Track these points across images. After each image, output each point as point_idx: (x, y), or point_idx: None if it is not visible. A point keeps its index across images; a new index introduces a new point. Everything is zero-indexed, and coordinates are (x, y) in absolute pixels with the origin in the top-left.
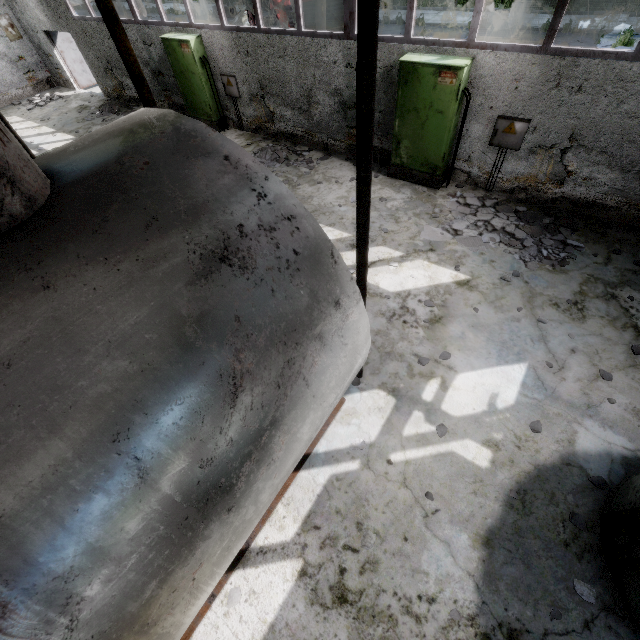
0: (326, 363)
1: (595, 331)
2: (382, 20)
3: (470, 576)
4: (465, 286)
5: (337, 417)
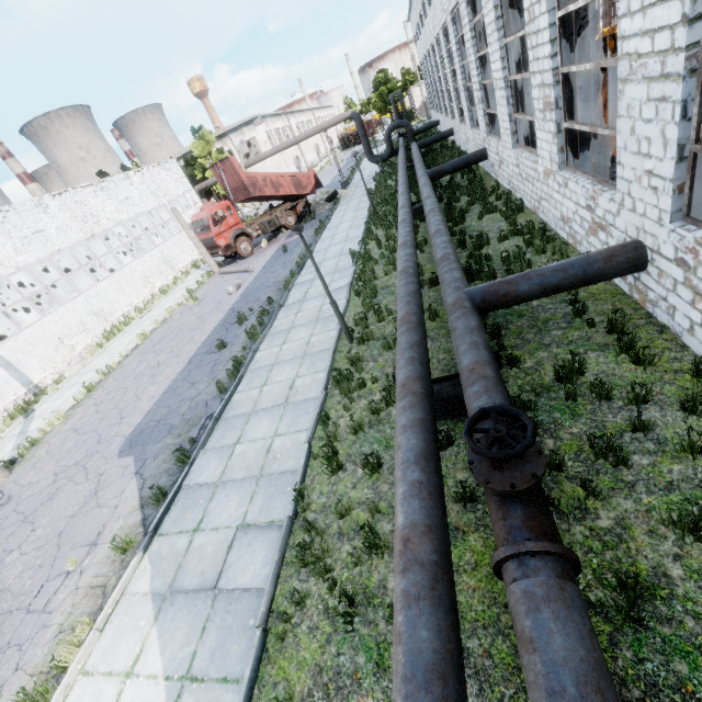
0: None
1: None
2: (326, 222)
3: None
4: None
5: None
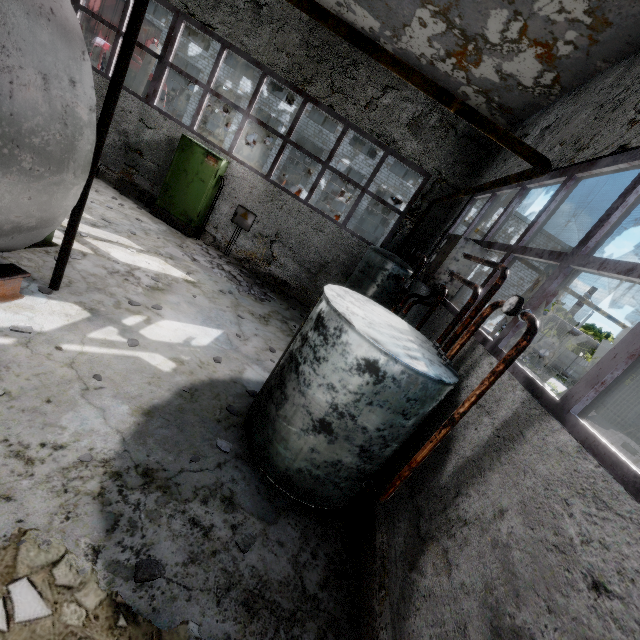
0: (40, 108)
1: (272, 331)
2: None
3: (119, 433)
4: (191, 283)
5: (2, 305)
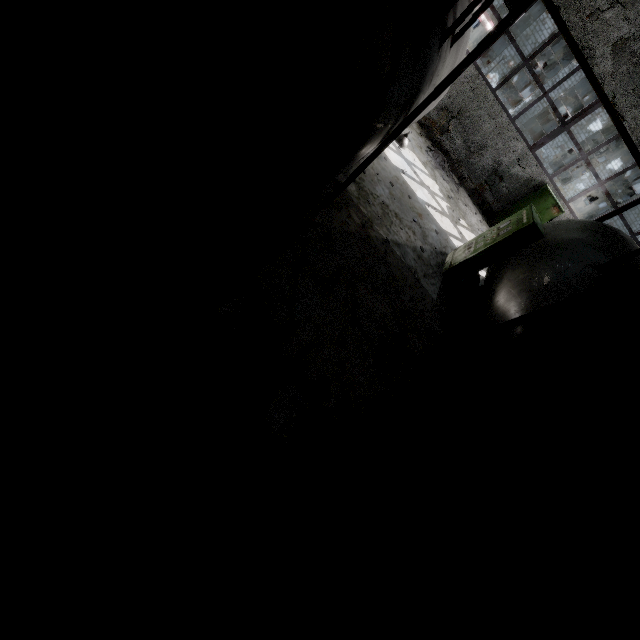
0: None
1: None
2: None
3: None
4: None
5: None
